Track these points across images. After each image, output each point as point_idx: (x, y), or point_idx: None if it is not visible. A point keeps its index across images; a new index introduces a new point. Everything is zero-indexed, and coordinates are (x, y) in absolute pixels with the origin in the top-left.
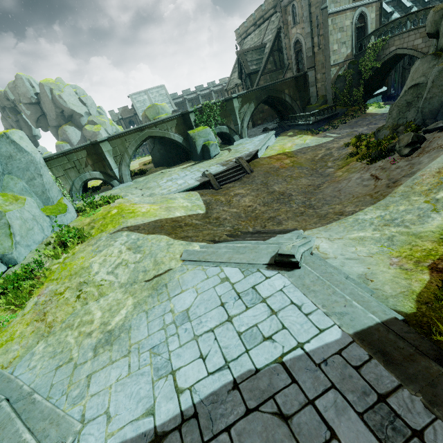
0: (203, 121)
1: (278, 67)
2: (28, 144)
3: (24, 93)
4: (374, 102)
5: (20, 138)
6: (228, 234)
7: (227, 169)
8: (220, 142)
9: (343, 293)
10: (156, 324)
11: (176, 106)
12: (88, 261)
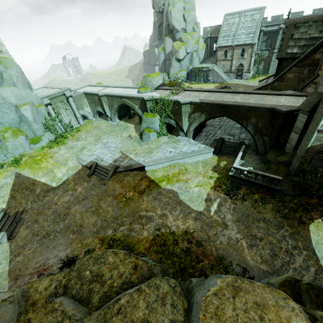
0: (157, 110)
1: None
2: (28, 112)
3: (158, 3)
4: None
5: (25, 109)
6: (18, 210)
7: (103, 167)
8: None
9: None
10: None
11: (266, 34)
12: (0, 178)
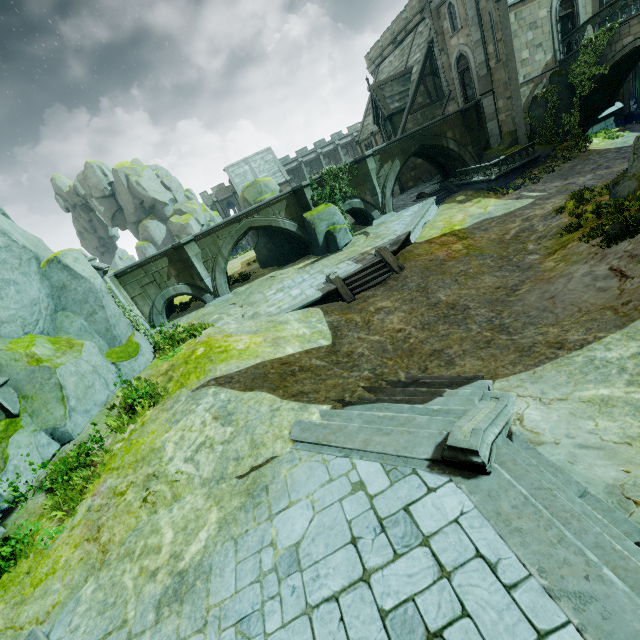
0: (325, 196)
1: (434, 98)
2: (86, 266)
3: (96, 185)
4: (602, 130)
5: (75, 260)
6: (366, 386)
7: (363, 269)
8: (353, 221)
9: (580, 544)
10: (249, 570)
11: (288, 174)
12: (161, 438)
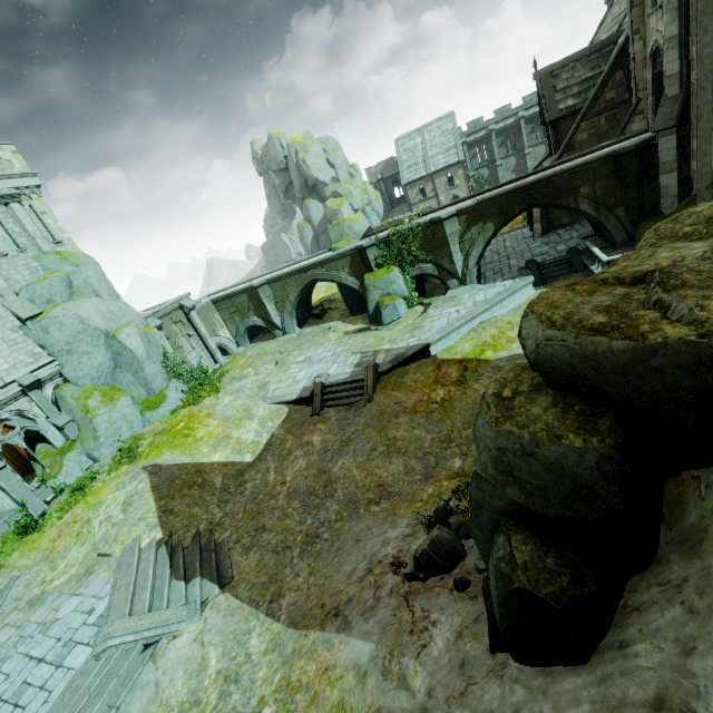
0: (391, 258)
1: None
2: (134, 340)
3: (274, 158)
4: None
5: (127, 335)
6: (199, 530)
7: (344, 382)
8: None
9: None
10: (45, 615)
11: (471, 146)
12: (107, 496)
